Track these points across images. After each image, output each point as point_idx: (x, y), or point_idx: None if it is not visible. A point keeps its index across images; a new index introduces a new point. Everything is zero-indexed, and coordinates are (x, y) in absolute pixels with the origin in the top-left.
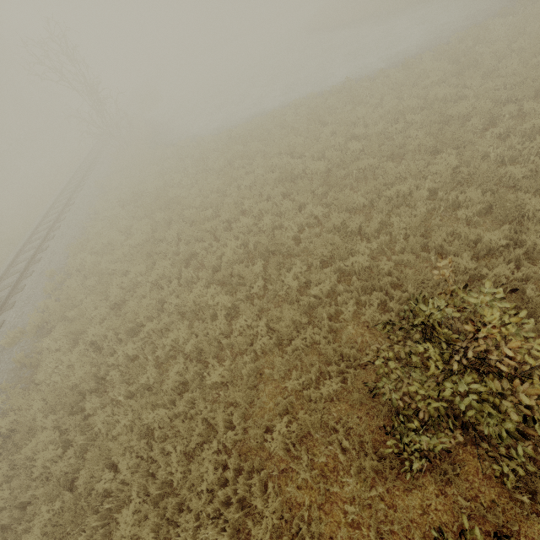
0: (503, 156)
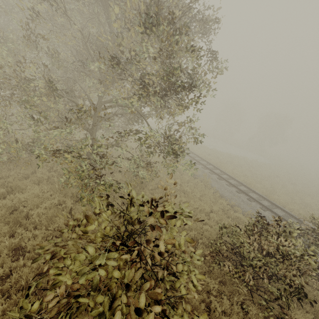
0: None
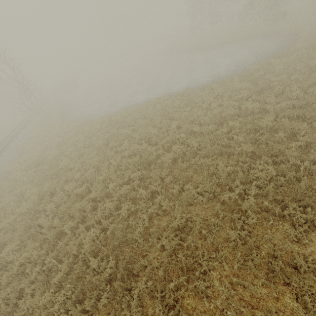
0: (310, 168)
